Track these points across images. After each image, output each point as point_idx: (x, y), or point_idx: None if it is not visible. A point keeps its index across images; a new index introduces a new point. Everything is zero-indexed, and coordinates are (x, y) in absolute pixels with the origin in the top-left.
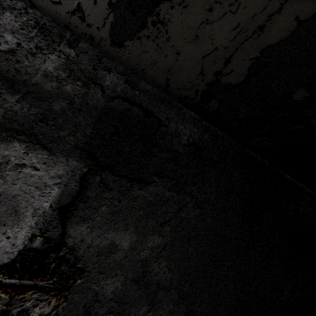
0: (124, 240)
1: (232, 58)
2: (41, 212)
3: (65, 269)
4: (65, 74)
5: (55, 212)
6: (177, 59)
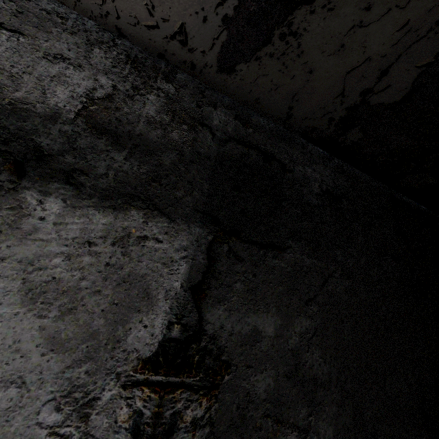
0: (267, 325)
1: (390, 68)
2: (173, 294)
3: (210, 363)
4: (168, 117)
5: (187, 292)
6: (309, 79)
